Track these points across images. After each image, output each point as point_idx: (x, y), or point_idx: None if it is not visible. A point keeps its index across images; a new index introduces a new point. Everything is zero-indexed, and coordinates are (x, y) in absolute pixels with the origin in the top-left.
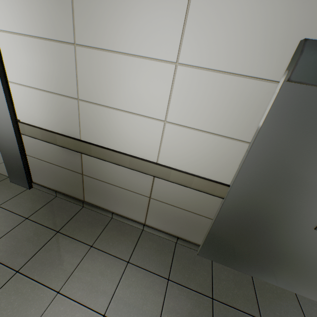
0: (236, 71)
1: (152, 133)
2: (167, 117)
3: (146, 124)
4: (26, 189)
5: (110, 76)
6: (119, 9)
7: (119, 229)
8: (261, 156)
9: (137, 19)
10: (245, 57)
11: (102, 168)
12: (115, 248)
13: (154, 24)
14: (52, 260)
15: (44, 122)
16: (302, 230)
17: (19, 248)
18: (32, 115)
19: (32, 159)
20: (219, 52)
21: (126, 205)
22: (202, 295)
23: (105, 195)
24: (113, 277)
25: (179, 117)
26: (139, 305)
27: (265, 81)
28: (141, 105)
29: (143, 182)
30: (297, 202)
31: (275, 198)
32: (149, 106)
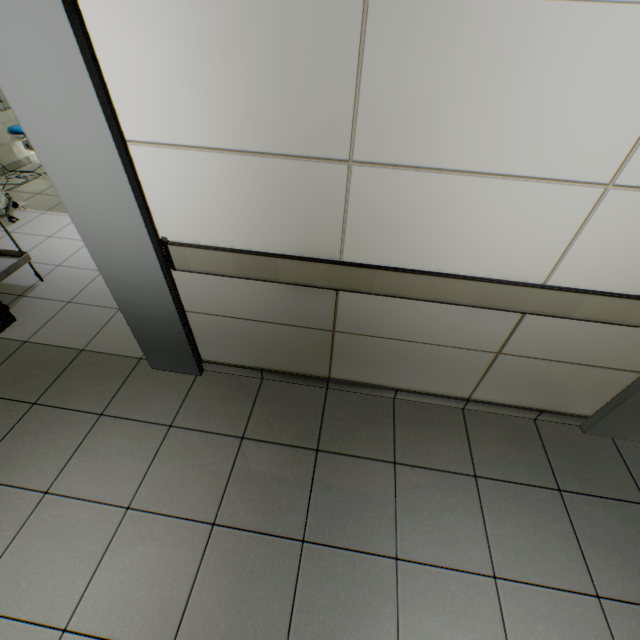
0: None
1: (557, 220)
2: (619, 174)
3: (546, 200)
4: (195, 378)
5: (471, 78)
6: None
7: (419, 417)
8: None
9: None
10: None
11: (388, 313)
12: (438, 457)
13: None
14: (345, 506)
15: (239, 233)
16: None
17: (273, 499)
18: (204, 221)
19: (202, 317)
20: None
21: (431, 373)
22: (627, 503)
23: (383, 362)
24: (468, 510)
25: None
26: (540, 546)
27: None
28: (550, 152)
29: (492, 327)
30: None
31: None
32: (574, 152)
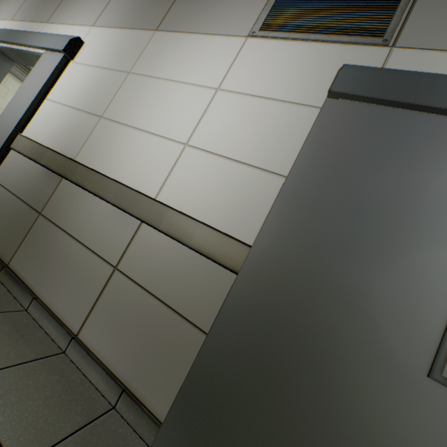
0: (278, 98)
1: (165, 158)
2: (190, 140)
3: (162, 147)
4: None
5: (147, 97)
6: (181, 52)
7: (19, 327)
8: (304, 188)
9: (193, 58)
10: (288, 86)
11: (74, 204)
12: None
13: (207, 61)
14: None
15: (48, 139)
16: (400, 380)
17: None
18: (42, 131)
19: None
20: (262, 82)
21: (68, 281)
22: None
23: (47, 256)
24: None
25: (204, 140)
26: None
27: (309, 107)
28: (166, 126)
29: (120, 234)
30: (373, 288)
31: (331, 276)
32: (174, 127)
